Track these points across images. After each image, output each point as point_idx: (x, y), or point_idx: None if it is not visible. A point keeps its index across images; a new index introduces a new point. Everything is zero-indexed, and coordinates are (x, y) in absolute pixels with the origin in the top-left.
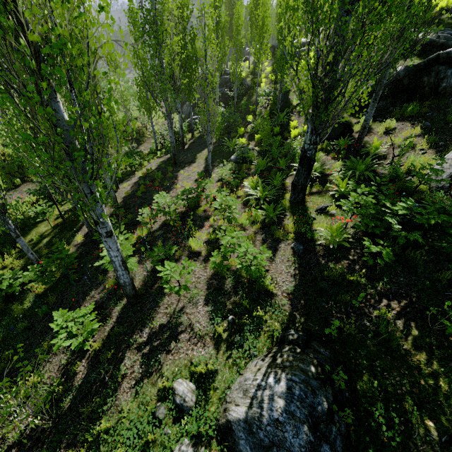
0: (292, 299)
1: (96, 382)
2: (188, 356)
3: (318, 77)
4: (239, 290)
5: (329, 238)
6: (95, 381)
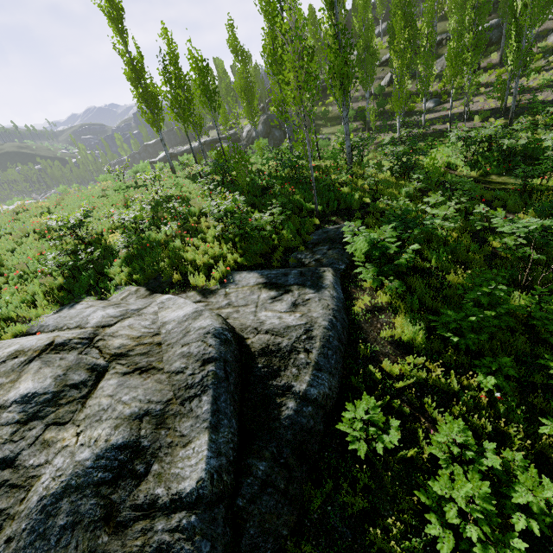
0: None
1: None
2: None
3: None
4: None
5: None
6: None
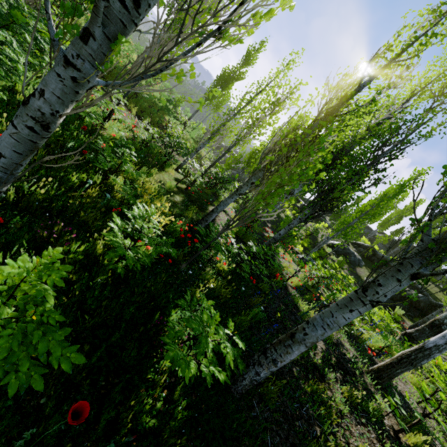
0: None
1: None
2: None
3: None
4: None
5: None
6: None
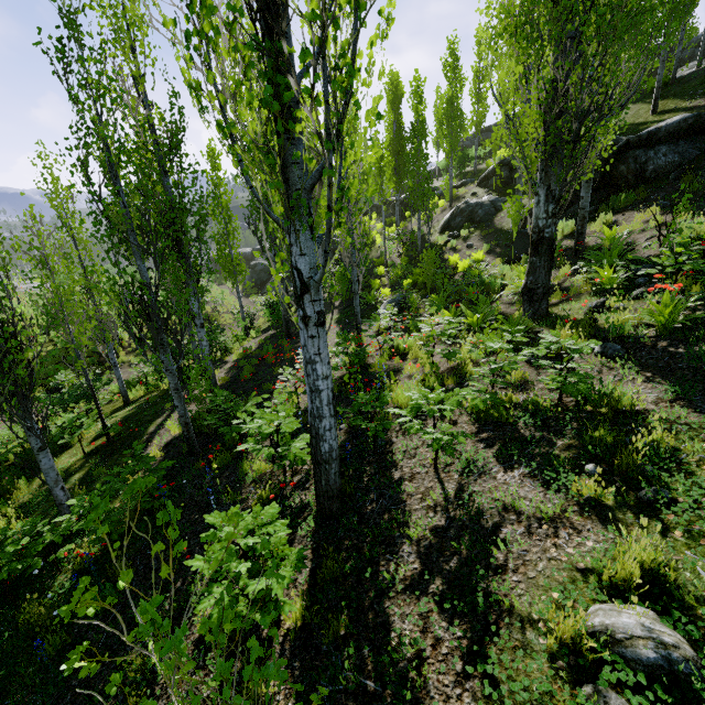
0: (690, 405)
1: (341, 704)
2: (565, 556)
3: (570, 95)
4: (558, 429)
5: (656, 323)
6: (337, 701)
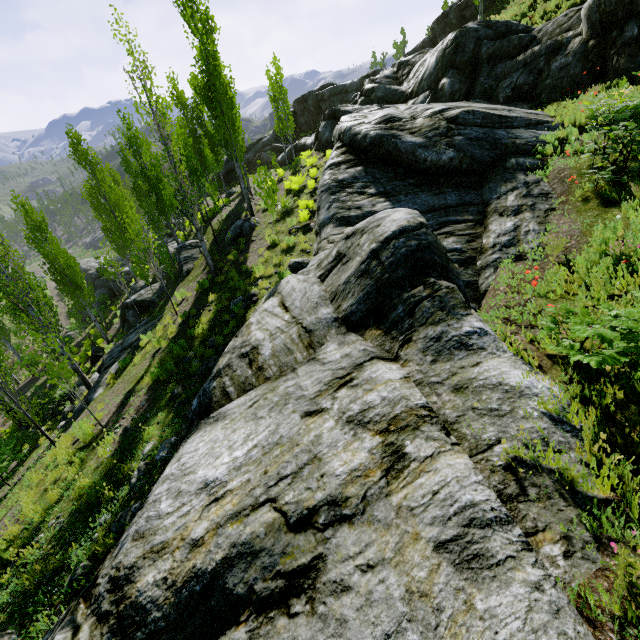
0: None
1: None
2: None
3: None
4: None
5: None
6: None
